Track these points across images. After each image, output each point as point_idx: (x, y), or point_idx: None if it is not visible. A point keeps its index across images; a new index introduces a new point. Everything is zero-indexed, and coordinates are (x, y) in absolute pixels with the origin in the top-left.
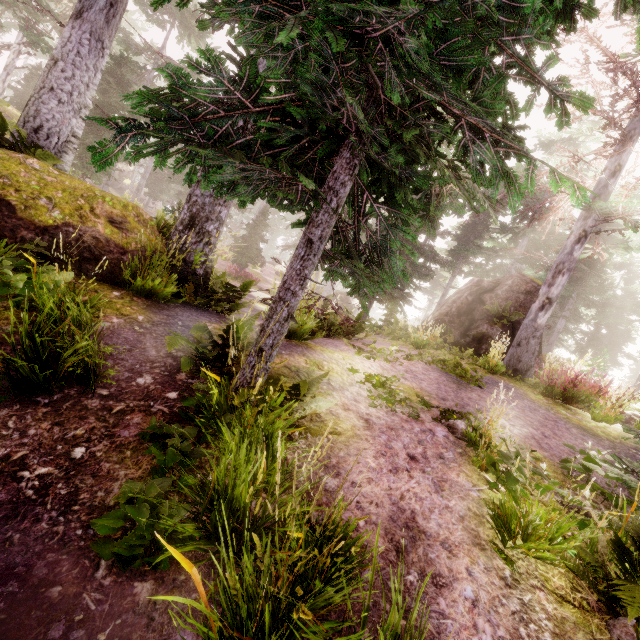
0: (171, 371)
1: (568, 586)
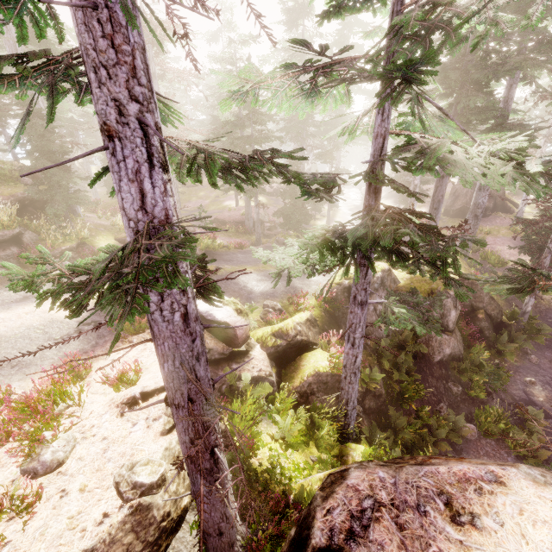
0: None
1: None
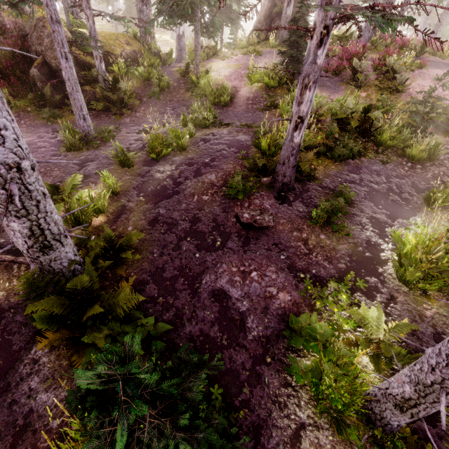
0: (178, 81)
1: (260, 85)
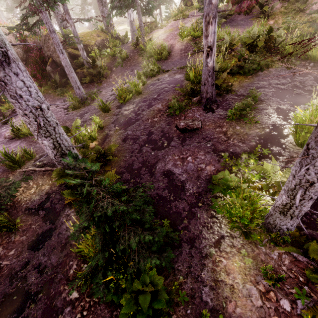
0: (133, 51)
1: (189, 38)
